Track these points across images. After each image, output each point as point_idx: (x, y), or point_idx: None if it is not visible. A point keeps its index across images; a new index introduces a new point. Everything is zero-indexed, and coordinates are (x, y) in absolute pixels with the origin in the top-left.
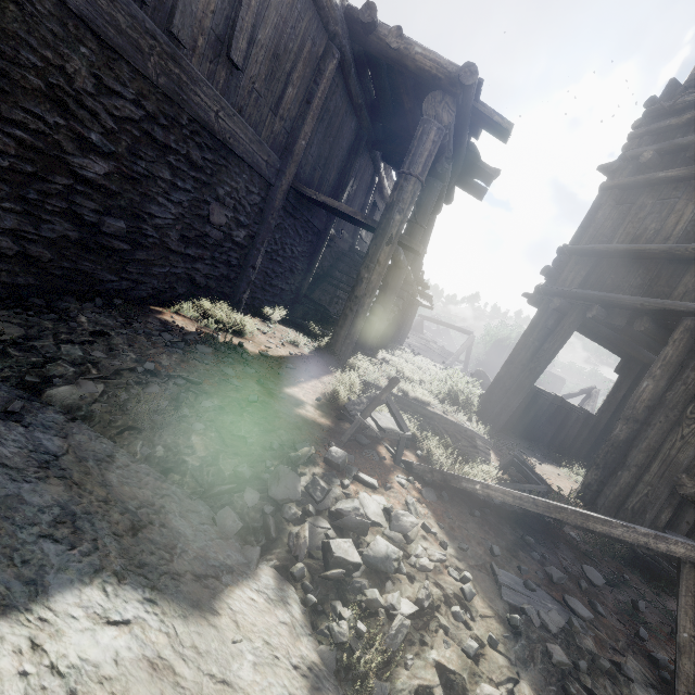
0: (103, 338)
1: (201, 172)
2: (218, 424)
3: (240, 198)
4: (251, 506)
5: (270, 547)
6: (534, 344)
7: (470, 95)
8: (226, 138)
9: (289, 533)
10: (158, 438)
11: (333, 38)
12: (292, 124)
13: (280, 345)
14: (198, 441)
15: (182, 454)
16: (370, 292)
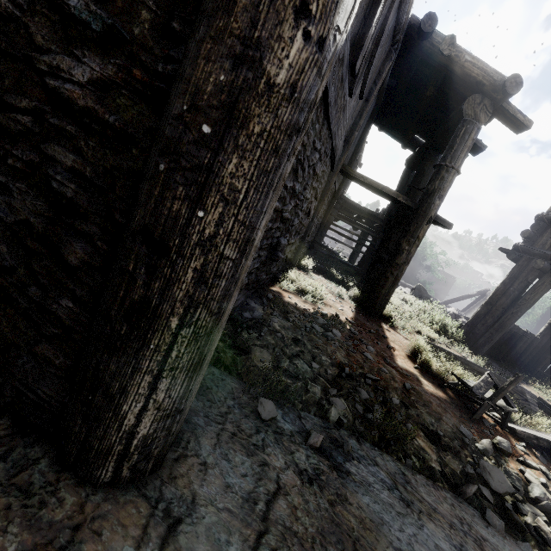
0: (300, 344)
1: (316, 181)
2: (413, 419)
3: (320, 189)
4: (493, 503)
5: (525, 538)
6: (514, 293)
7: (507, 99)
8: (336, 152)
9: (526, 524)
10: (403, 446)
11: (394, 44)
12: (353, 120)
13: (339, 303)
14: (420, 442)
15: (425, 458)
16: (408, 260)
